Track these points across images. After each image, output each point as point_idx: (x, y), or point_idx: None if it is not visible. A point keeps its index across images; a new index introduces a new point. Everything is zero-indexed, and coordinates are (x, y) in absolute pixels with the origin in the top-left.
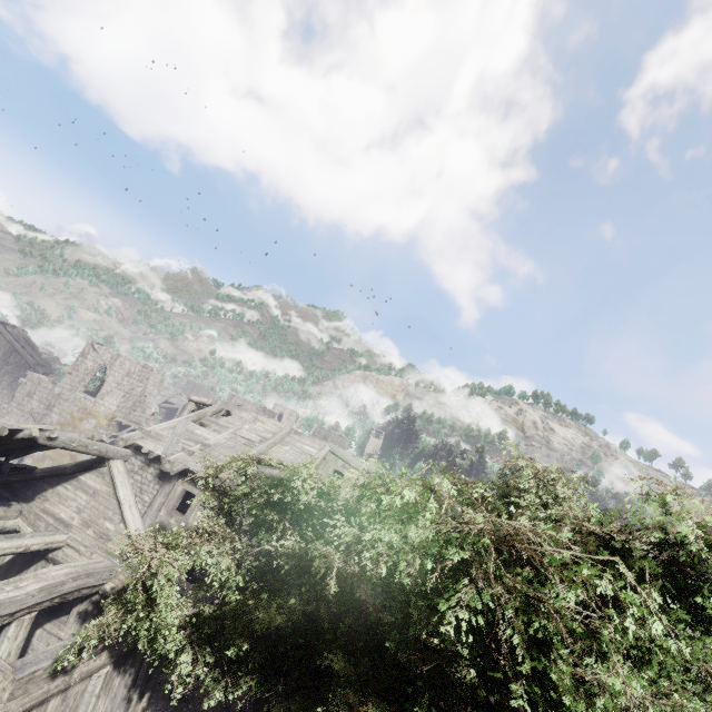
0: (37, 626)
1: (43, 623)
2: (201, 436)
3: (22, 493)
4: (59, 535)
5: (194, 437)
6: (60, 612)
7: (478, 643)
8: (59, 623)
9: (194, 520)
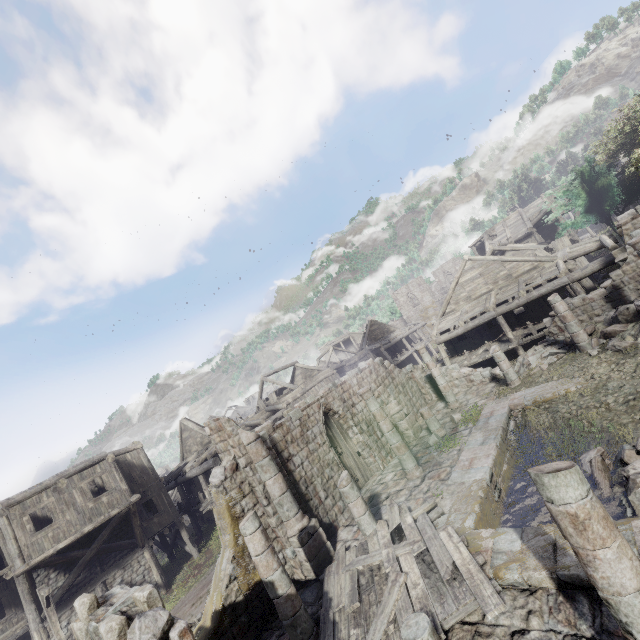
0: None
1: None
2: (502, 237)
3: None
4: None
5: (501, 239)
6: None
7: None
8: None
9: None
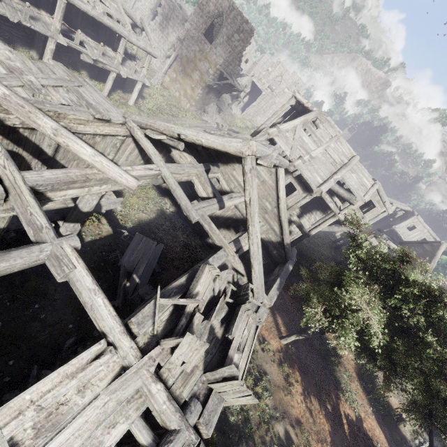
0: (220, 227)
1: (224, 228)
2: (307, 145)
3: (221, 157)
4: (243, 198)
5: (303, 145)
6: (230, 226)
7: None
8: (232, 233)
9: (290, 202)
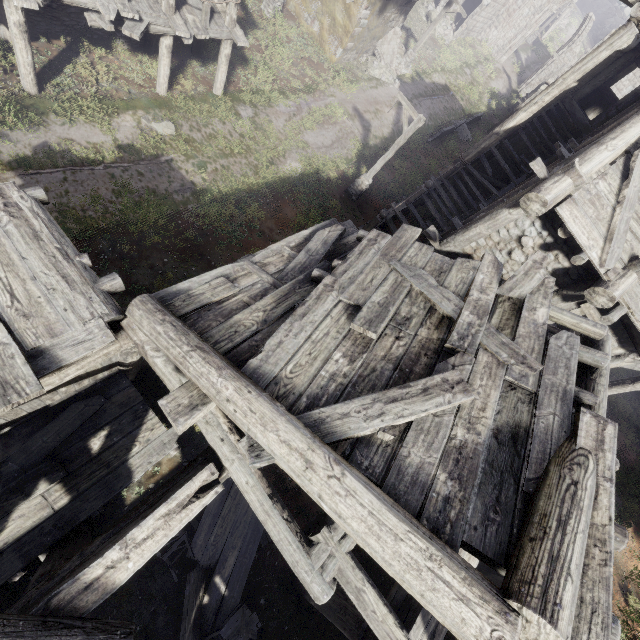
0: None
1: None
2: None
3: None
4: None
5: None
6: None
7: None
8: None
9: None
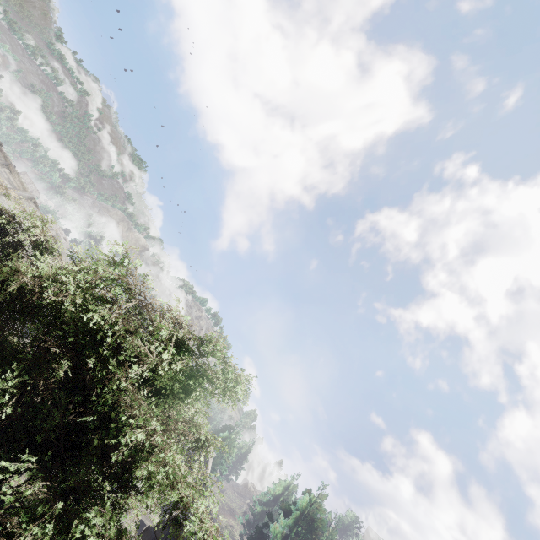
0: None
1: None
2: None
3: None
4: None
5: None
6: None
7: (73, 372)
8: None
9: None
